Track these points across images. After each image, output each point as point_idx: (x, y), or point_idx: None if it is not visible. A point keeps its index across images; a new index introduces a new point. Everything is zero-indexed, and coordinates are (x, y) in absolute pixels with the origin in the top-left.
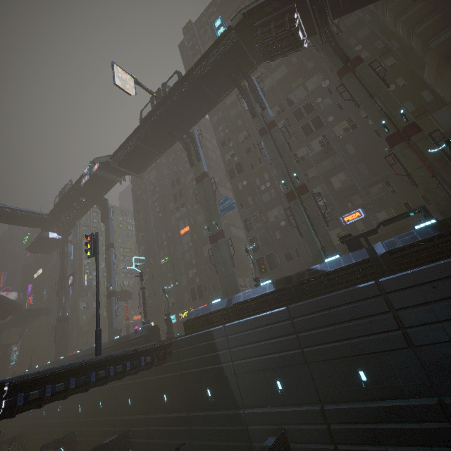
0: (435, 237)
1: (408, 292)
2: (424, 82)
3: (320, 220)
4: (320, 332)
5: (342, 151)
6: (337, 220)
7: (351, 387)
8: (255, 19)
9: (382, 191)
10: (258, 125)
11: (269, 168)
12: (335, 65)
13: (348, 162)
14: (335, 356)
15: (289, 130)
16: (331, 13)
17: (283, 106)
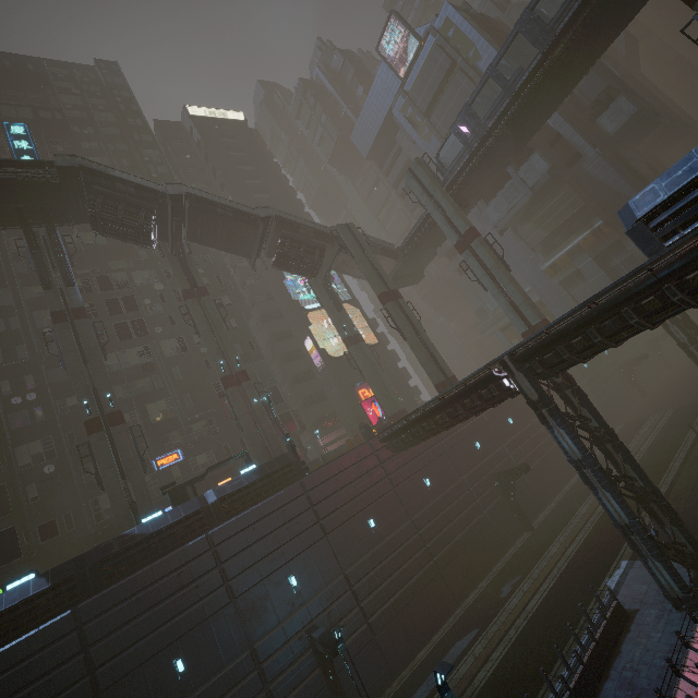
0: (257, 481)
1: (234, 539)
2: (251, 333)
3: (137, 464)
4: (131, 627)
5: (168, 374)
6: (148, 464)
7: (165, 692)
8: (98, 182)
9: (205, 429)
10: (54, 303)
11: (41, 369)
12: (182, 283)
13: (173, 389)
14: (147, 657)
15: (94, 321)
16: (188, 235)
17: (91, 284)
